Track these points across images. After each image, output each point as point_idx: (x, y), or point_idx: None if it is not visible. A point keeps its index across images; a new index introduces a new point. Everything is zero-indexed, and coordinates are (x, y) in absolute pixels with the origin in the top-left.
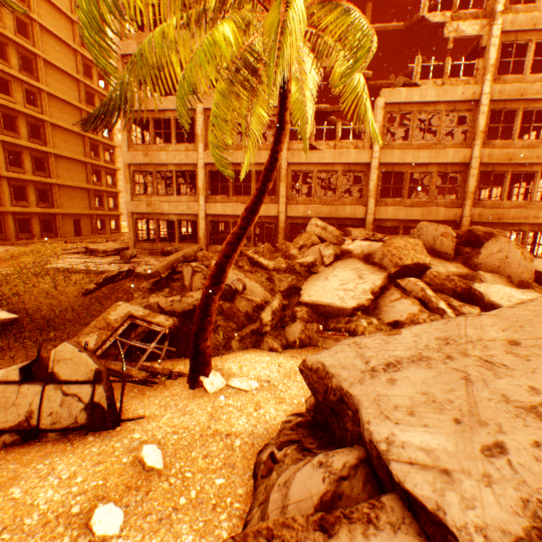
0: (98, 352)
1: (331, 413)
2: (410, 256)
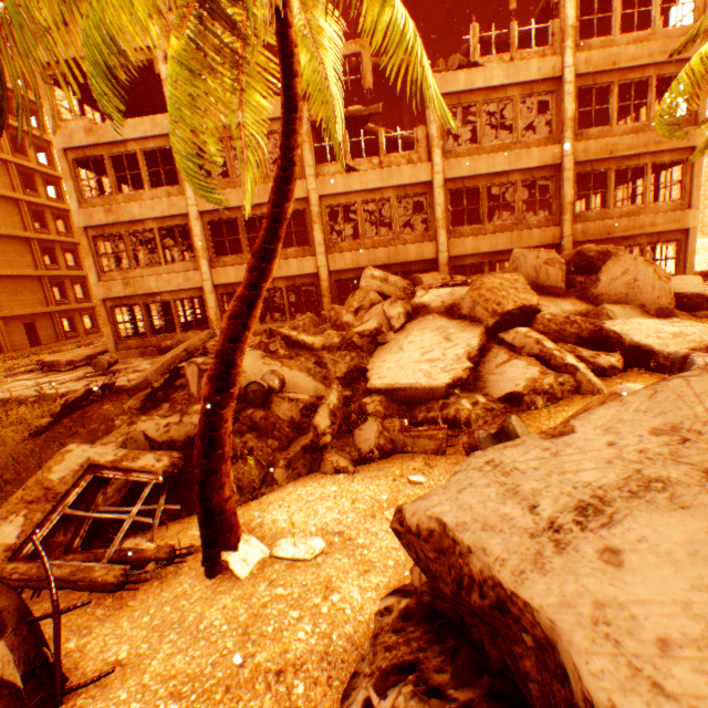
0: (26, 549)
1: (472, 615)
2: (511, 298)
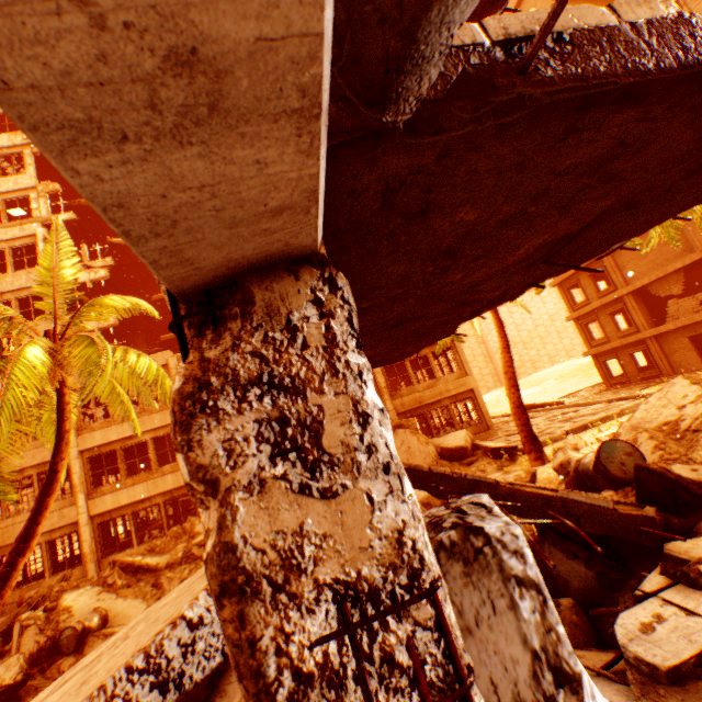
0: None
1: None
2: None
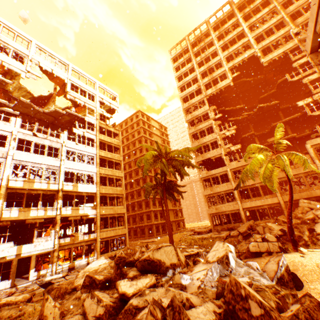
0: None
1: None
2: None
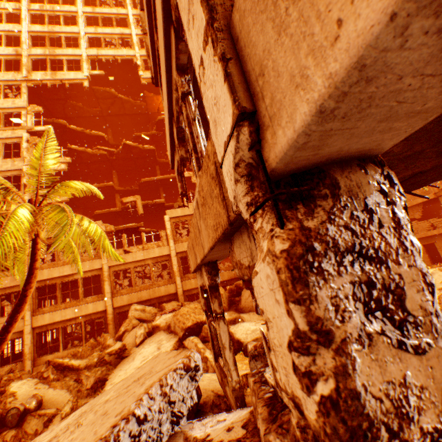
0: None
1: None
2: (191, 318)
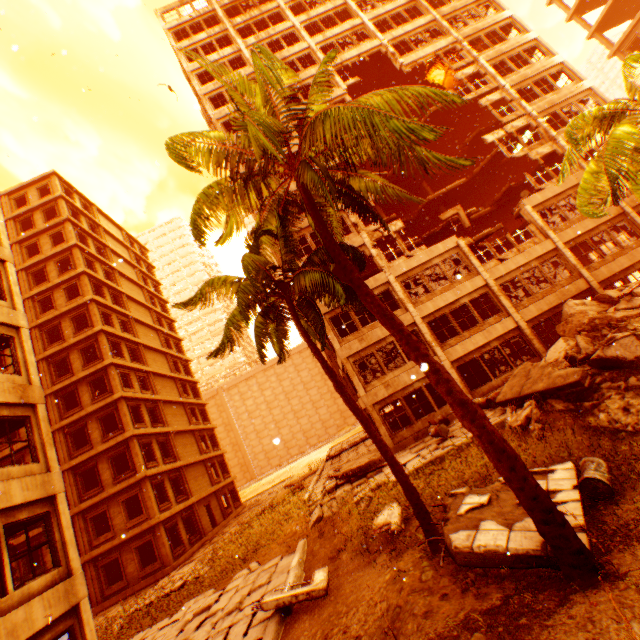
0: None
1: None
2: None
